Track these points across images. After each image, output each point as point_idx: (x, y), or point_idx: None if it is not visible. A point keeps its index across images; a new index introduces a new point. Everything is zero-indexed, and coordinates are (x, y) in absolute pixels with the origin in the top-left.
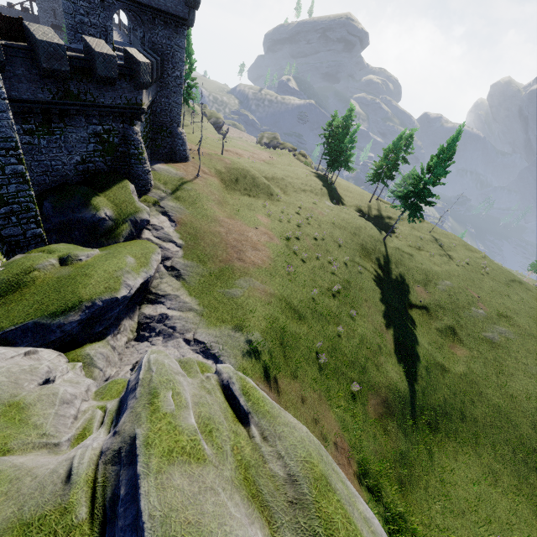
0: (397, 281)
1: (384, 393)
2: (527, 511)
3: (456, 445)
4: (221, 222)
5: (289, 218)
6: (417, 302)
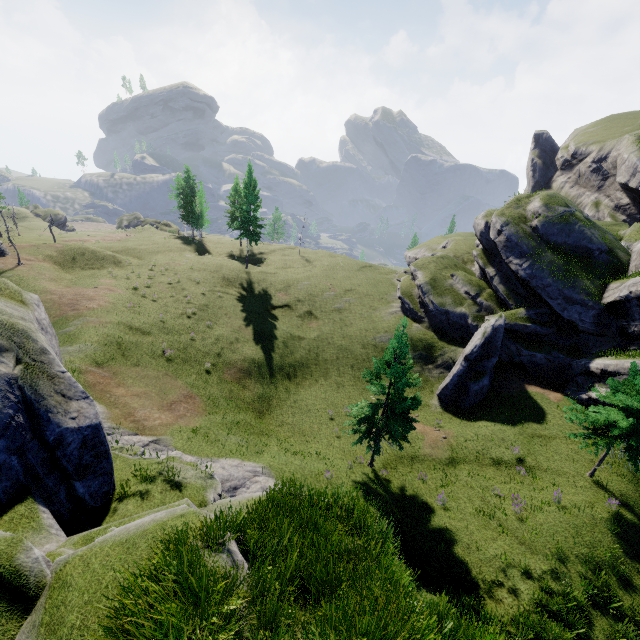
0: (260, 295)
1: (241, 364)
2: (357, 394)
3: (312, 380)
4: (52, 292)
5: (138, 275)
6: (279, 304)
